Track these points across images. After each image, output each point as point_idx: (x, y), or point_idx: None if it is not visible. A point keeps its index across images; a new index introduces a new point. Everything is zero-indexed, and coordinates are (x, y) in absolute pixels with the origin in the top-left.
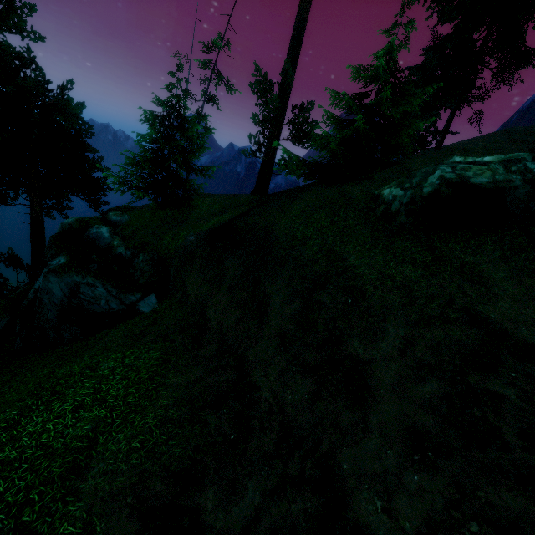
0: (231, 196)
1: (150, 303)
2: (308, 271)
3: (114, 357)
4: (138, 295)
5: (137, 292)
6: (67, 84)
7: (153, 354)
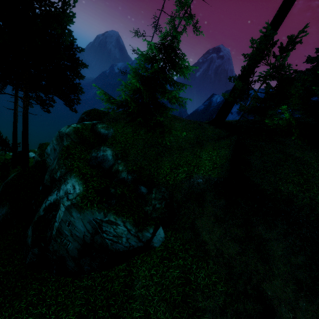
0: (196, 125)
1: (160, 238)
2: None
3: None
4: (151, 231)
5: (150, 228)
6: None
7: None
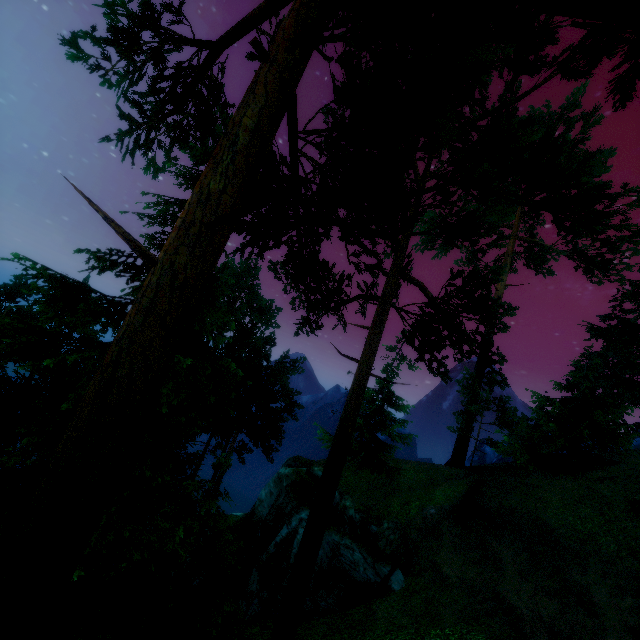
0: (429, 465)
1: (399, 580)
2: (620, 567)
3: (435, 633)
4: (387, 567)
5: (386, 564)
6: (300, 359)
7: (476, 635)
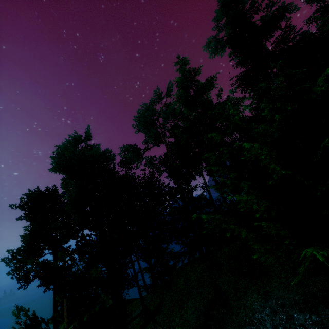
0: None
1: None
2: None
3: None
4: None
5: None
6: None
7: None
